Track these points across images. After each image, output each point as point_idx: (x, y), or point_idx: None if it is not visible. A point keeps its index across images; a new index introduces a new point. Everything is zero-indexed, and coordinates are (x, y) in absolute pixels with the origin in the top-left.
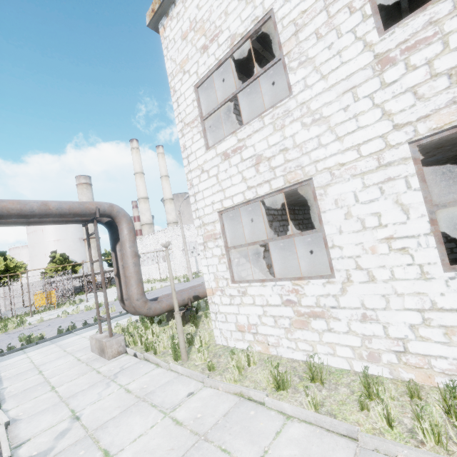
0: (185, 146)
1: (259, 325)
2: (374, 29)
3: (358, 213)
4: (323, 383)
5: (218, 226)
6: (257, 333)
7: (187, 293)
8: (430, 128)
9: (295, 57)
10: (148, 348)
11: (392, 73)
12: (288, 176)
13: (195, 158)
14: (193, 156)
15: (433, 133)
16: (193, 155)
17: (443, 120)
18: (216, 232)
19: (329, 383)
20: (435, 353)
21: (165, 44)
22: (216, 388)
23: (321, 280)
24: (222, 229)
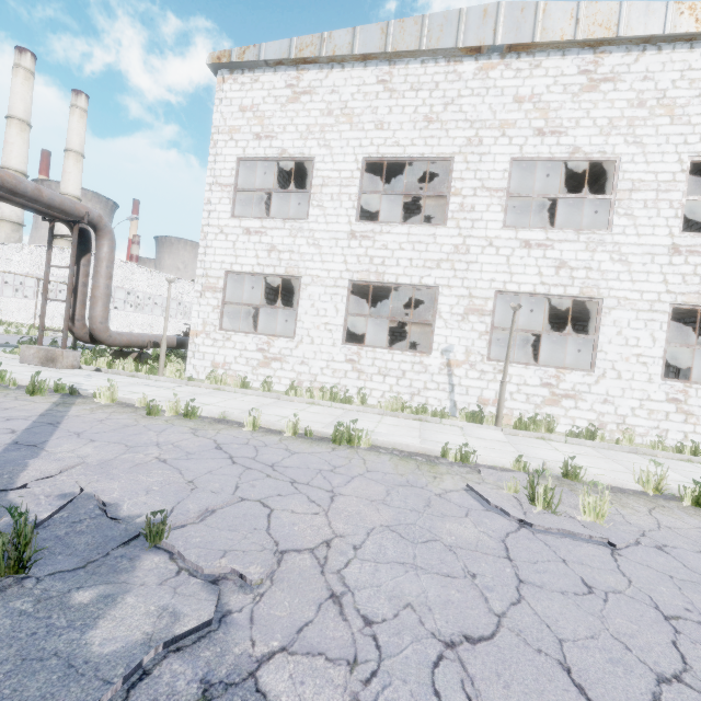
0: (210, 200)
1: (233, 363)
2: (355, 216)
3: (318, 306)
4: (269, 390)
5: (222, 282)
6: (230, 369)
7: (148, 337)
8: (358, 278)
9: (317, 199)
10: (111, 368)
11: (354, 243)
12: (288, 269)
13: (218, 217)
14: (216, 214)
15: (358, 280)
16: (217, 214)
17: (363, 277)
18: (218, 286)
19: (273, 392)
20: (327, 381)
21: (219, 95)
22: (199, 386)
23: (287, 339)
24: (224, 286)
